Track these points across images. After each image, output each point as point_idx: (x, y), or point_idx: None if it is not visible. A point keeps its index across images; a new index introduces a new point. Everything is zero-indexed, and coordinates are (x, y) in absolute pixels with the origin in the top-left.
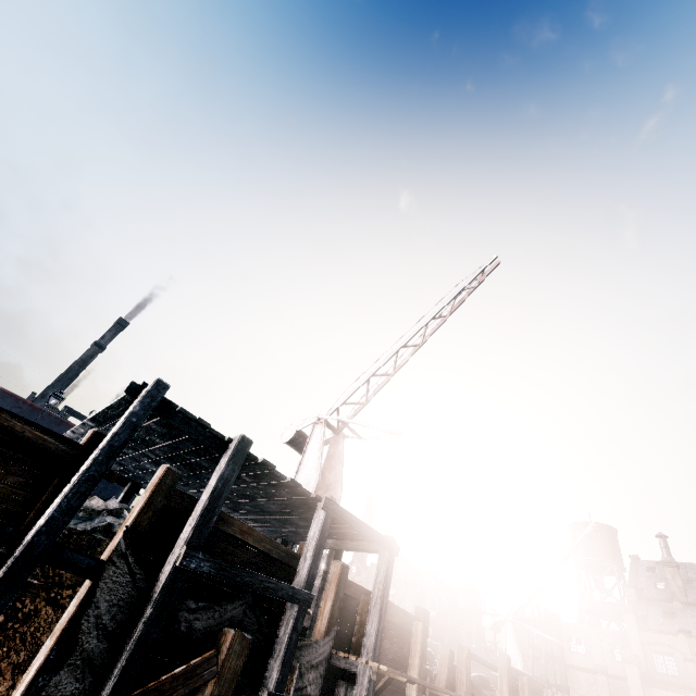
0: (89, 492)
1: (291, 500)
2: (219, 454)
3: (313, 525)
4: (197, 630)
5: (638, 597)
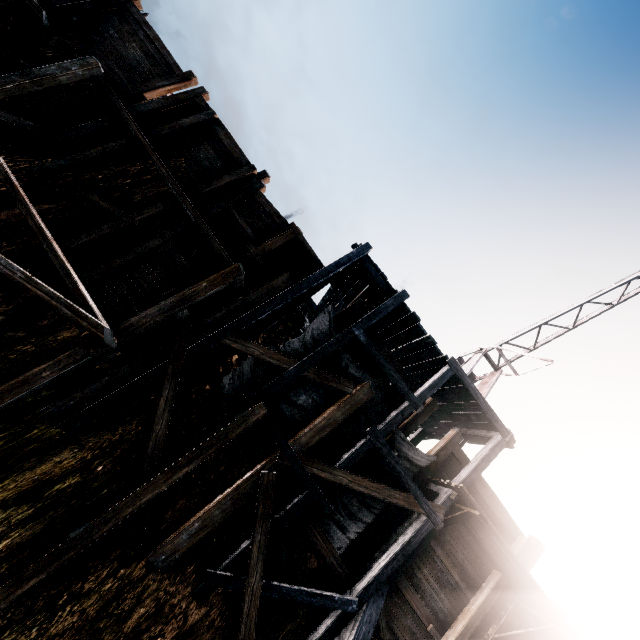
0: (325, 276)
1: (429, 363)
2: (388, 298)
3: (437, 373)
4: (349, 372)
5: None
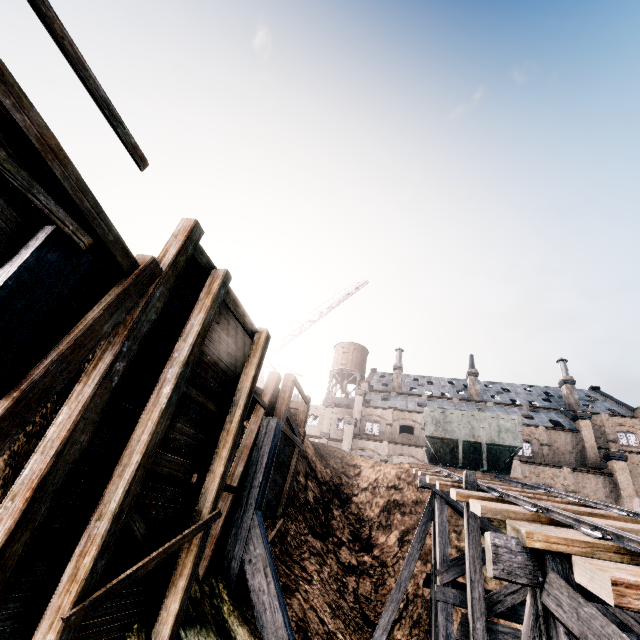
0: None
1: None
2: None
3: None
4: None
5: (369, 389)
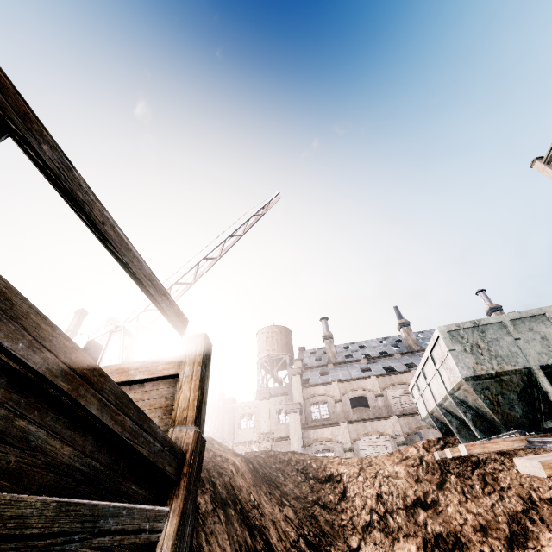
0: None
1: None
2: None
3: None
4: None
5: (304, 368)
